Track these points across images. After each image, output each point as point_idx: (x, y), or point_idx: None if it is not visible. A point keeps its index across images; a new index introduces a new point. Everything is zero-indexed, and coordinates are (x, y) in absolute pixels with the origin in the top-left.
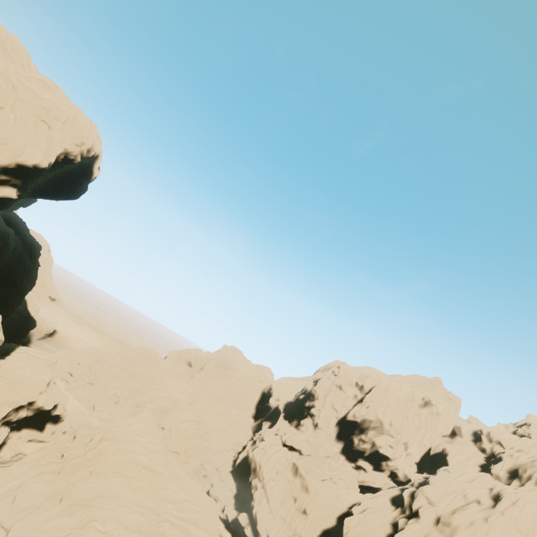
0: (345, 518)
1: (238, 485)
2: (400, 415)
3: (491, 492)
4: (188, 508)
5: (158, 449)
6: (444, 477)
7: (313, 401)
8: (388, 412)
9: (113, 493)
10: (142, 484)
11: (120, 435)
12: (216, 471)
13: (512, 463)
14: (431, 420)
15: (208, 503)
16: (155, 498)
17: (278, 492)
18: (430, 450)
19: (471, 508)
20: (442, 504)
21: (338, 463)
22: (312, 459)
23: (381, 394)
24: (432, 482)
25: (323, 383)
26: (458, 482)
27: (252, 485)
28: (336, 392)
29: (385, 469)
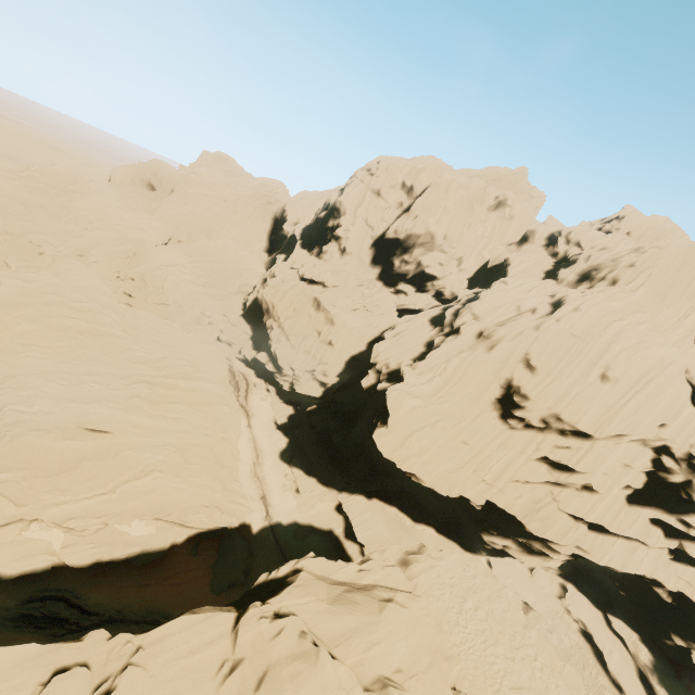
0: (376, 343)
1: (253, 327)
2: (460, 224)
3: (551, 300)
4: (170, 365)
5: (97, 308)
6: (499, 290)
7: (338, 219)
8: (445, 221)
9: (35, 370)
10: (85, 352)
11: (16, 299)
12: (223, 317)
13: (587, 265)
14: (500, 227)
15: (206, 353)
16: (115, 363)
17: (298, 330)
18: (488, 263)
19: (524, 318)
20: (489, 318)
21: (374, 291)
22: (340, 290)
23: (438, 197)
24: (483, 298)
25: (352, 189)
26: (515, 293)
27: (267, 326)
28: (372, 201)
29: (430, 290)
